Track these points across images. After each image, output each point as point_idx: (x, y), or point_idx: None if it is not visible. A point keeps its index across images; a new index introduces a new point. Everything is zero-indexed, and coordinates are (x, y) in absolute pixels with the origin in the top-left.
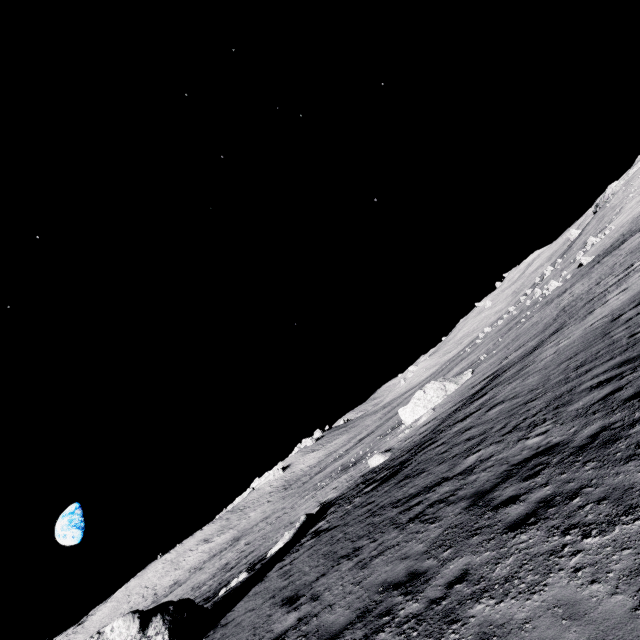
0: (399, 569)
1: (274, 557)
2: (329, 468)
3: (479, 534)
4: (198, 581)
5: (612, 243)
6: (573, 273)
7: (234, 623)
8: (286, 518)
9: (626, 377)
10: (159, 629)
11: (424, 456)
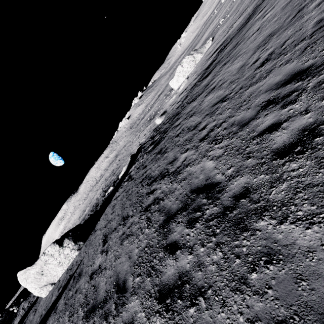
0: (124, 268)
1: (119, 182)
2: (146, 117)
3: (150, 278)
4: (106, 176)
5: None
6: None
7: (96, 234)
8: (130, 149)
9: (289, 106)
10: (68, 243)
11: (171, 133)
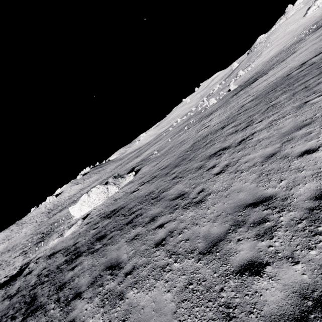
0: None
1: None
2: (60, 213)
3: None
4: None
5: (249, 78)
6: (224, 95)
7: None
8: None
9: None
10: None
11: None
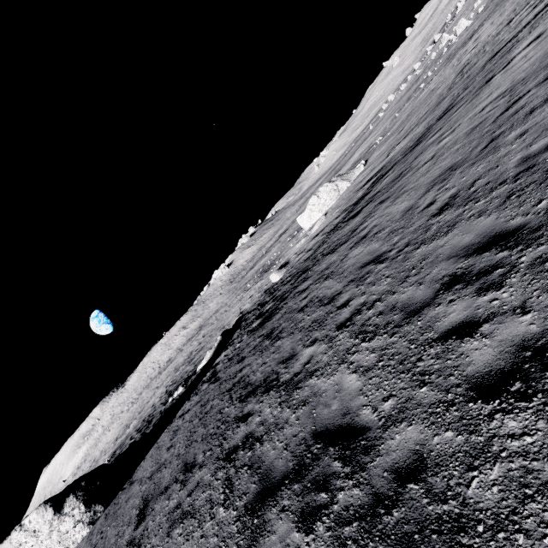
0: None
1: (195, 380)
2: (257, 266)
3: None
4: (178, 363)
5: None
6: (487, 2)
7: (130, 492)
8: (224, 318)
9: (491, 293)
10: (74, 505)
11: (292, 302)
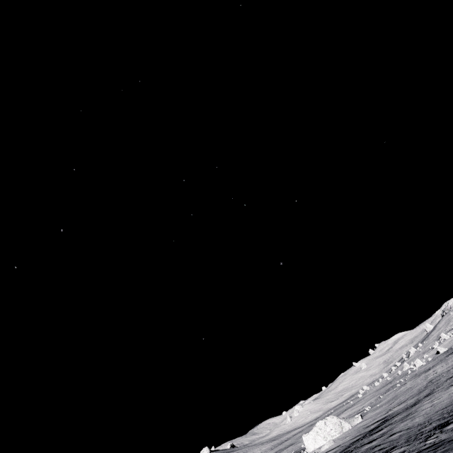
0: None
1: None
2: None
3: None
4: None
5: None
6: (433, 357)
7: None
8: None
9: None
10: None
11: None
